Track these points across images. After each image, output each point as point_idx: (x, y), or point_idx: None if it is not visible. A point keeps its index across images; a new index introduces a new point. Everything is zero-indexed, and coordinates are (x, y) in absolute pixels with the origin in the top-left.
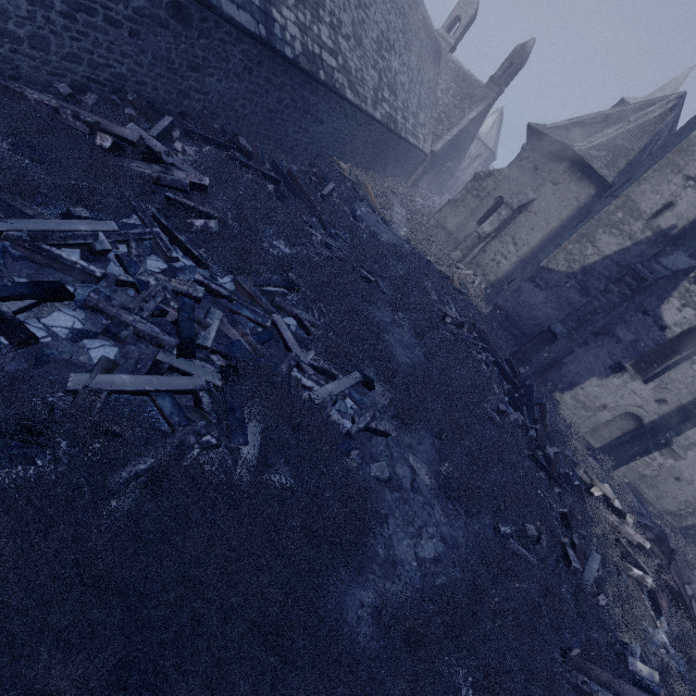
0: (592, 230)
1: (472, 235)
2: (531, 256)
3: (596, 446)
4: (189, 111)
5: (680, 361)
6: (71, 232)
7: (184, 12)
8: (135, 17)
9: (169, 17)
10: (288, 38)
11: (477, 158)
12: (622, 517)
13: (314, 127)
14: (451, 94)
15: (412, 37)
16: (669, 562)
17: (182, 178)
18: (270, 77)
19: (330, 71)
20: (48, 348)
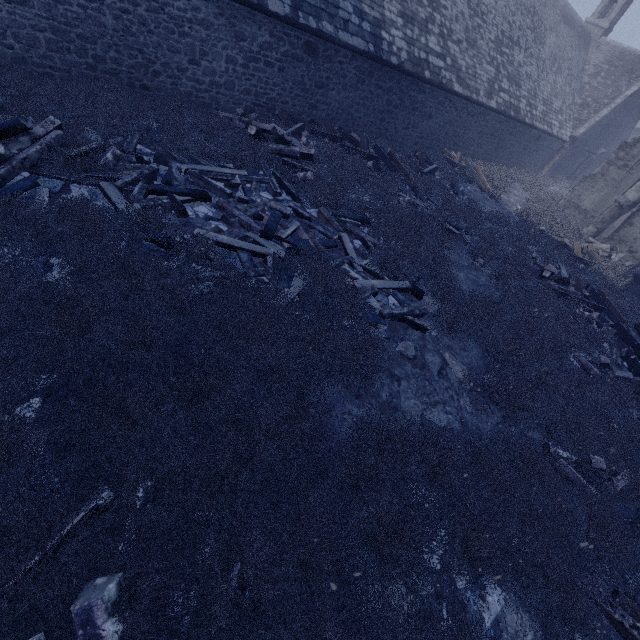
0: None
1: (610, 206)
2: None
3: None
4: (317, 119)
5: None
6: (221, 173)
7: (313, 48)
8: (282, 59)
9: (303, 54)
10: (395, 50)
11: None
12: None
13: (423, 122)
14: (602, 75)
15: (545, 31)
16: None
17: (295, 149)
18: (379, 84)
19: (436, 70)
20: (192, 220)
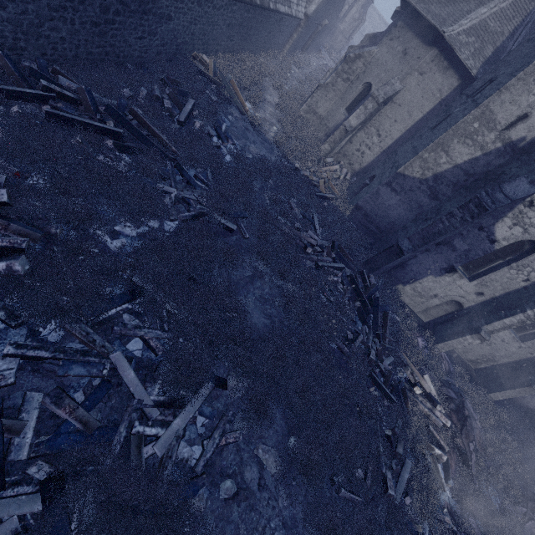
0: (448, 139)
1: (340, 128)
2: (392, 147)
3: (425, 320)
4: None
5: (501, 265)
6: None
7: None
8: None
9: None
10: None
11: (356, 3)
12: (434, 405)
13: (162, 26)
14: None
15: None
16: (462, 428)
17: None
18: None
19: None
20: None
